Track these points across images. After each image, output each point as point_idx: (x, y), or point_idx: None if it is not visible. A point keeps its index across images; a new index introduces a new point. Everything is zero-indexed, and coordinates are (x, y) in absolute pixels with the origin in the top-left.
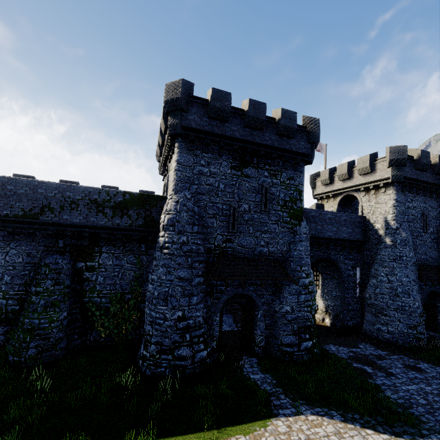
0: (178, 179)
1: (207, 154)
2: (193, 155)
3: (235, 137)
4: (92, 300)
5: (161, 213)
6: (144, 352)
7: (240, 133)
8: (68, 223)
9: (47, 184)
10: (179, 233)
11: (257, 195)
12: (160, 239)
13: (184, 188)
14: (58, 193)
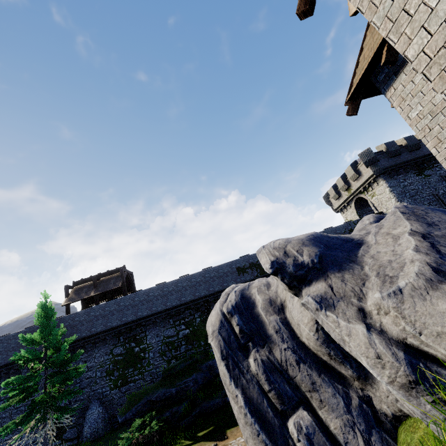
0: (396, 195)
1: (400, 175)
2: (394, 180)
3: (409, 159)
4: None
5: None
6: None
7: (410, 156)
8: None
9: (326, 231)
10: None
11: (442, 182)
12: None
13: (403, 197)
14: (333, 233)
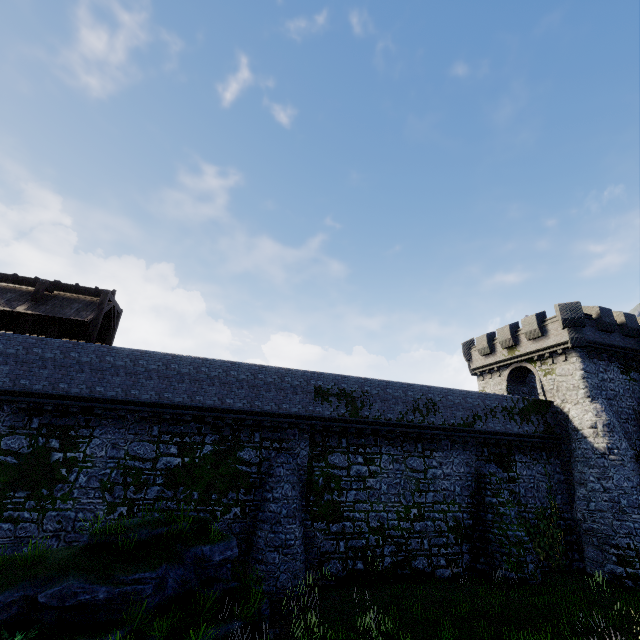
0: (590, 386)
1: (601, 361)
2: (593, 363)
3: (620, 346)
4: (521, 515)
5: (577, 419)
6: (628, 569)
7: (622, 341)
8: (494, 431)
9: (471, 393)
10: (619, 439)
11: None
12: (598, 445)
13: (597, 394)
14: (480, 402)
